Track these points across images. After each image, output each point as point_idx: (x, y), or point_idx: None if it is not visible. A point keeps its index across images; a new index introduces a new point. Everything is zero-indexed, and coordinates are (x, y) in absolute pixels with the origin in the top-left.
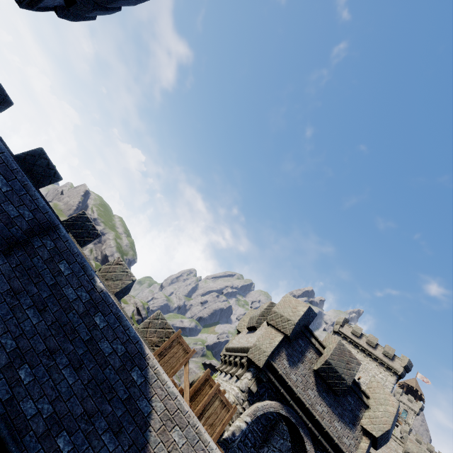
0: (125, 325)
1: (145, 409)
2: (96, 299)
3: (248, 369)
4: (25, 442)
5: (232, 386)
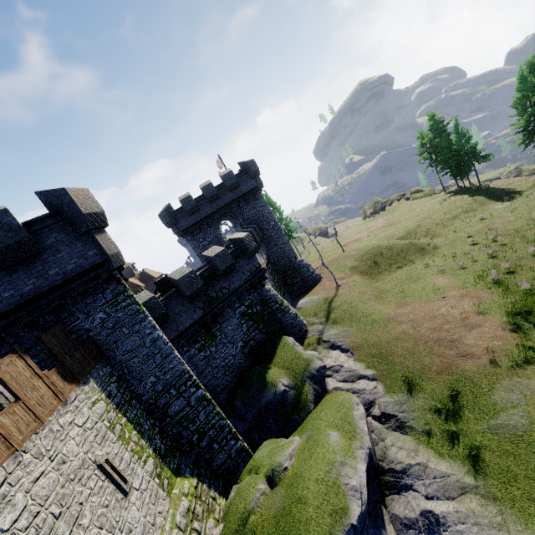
0: None
1: None
2: None
3: None
4: None
5: None
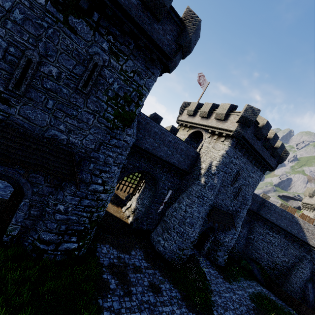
0: (287, 212)
1: (298, 222)
2: (280, 209)
3: (314, 210)
4: (283, 227)
5: (311, 214)
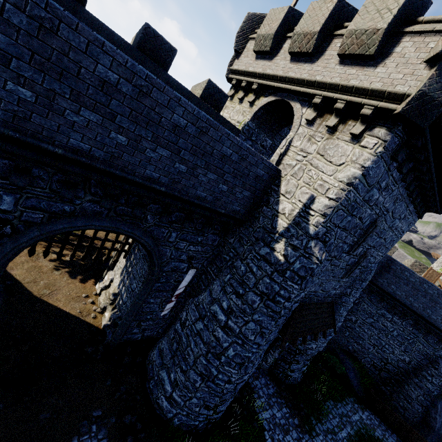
0: (432, 284)
1: None
2: (418, 278)
3: None
4: (416, 310)
5: None
